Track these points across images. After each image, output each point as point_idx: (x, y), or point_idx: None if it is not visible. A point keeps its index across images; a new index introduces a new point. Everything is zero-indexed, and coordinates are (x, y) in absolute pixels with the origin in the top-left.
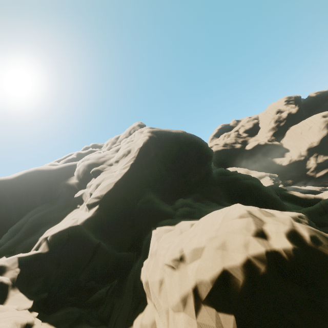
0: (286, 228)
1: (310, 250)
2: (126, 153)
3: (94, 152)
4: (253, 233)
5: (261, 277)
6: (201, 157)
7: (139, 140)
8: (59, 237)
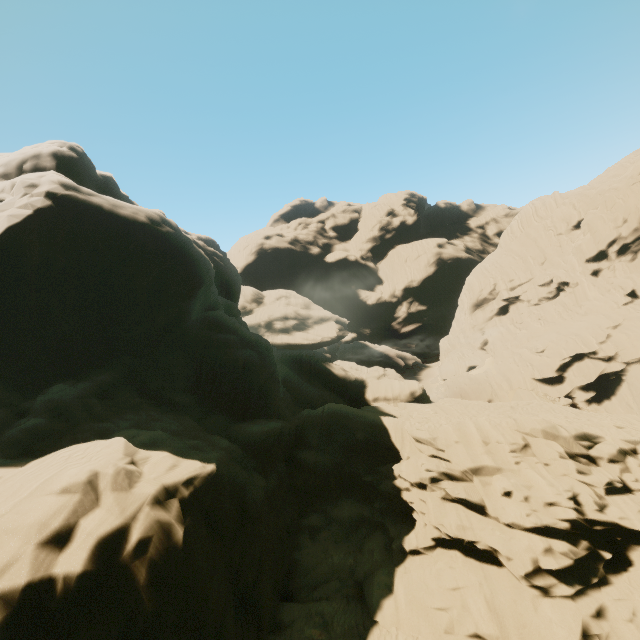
0: (114, 524)
1: (116, 570)
2: None
3: None
4: (46, 537)
5: None
6: (161, 292)
7: (5, 214)
8: None
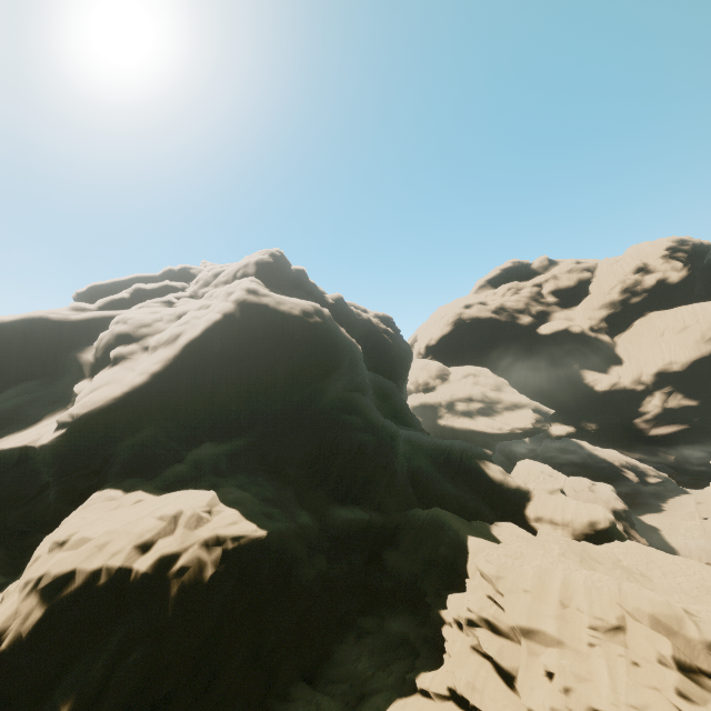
0: (173, 549)
1: (163, 580)
2: (172, 338)
3: (158, 299)
4: (139, 543)
5: (95, 588)
6: (295, 375)
7: (206, 317)
8: (8, 455)
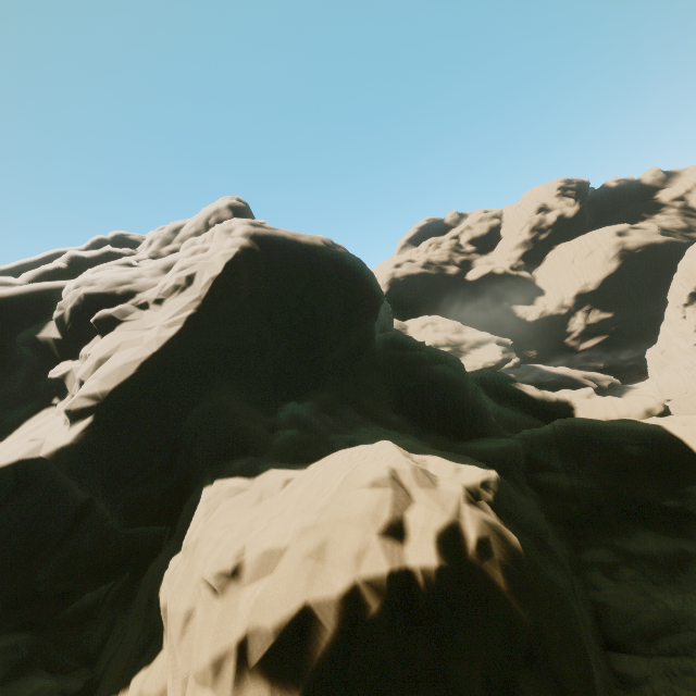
0: (444, 520)
1: (469, 570)
2: (184, 284)
3: (113, 262)
4: (382, 527)
5: (368, 623)
6: (352, 309)
7: (218, 254)
8: None
